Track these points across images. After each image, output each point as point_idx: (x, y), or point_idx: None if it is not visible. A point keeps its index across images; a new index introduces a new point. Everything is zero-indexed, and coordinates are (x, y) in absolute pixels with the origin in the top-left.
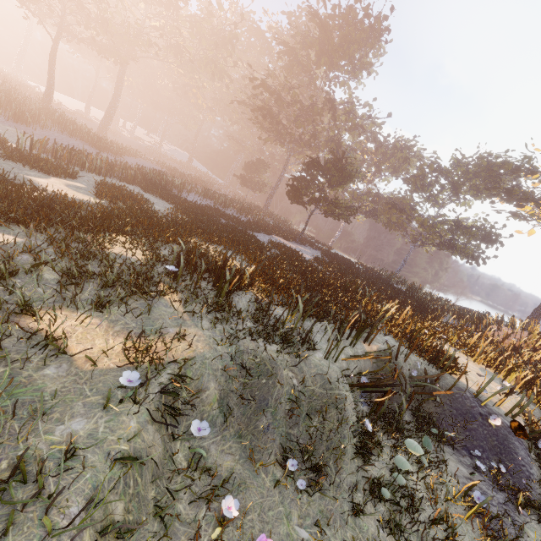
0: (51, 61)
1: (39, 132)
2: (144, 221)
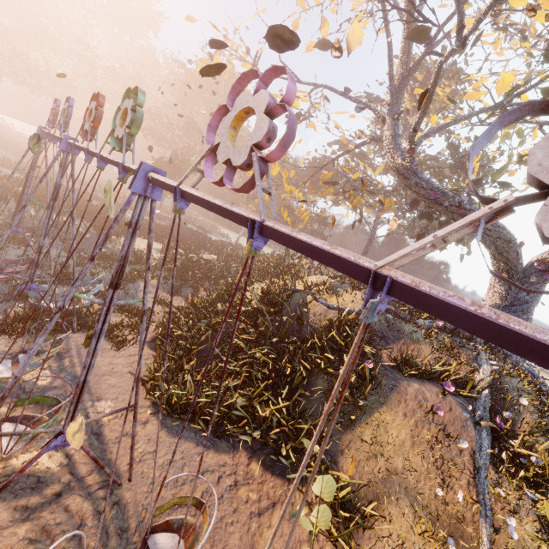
0: None
1: None
2: None
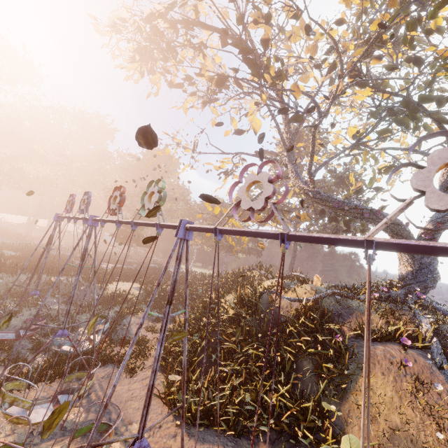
0: None
1: None
2: None
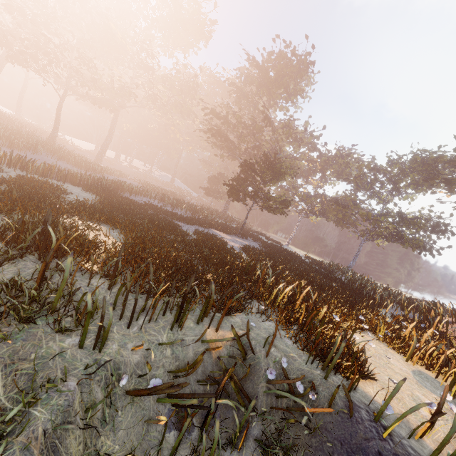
0: (58, 111)
1: (28, 155)
2: (3, 195)
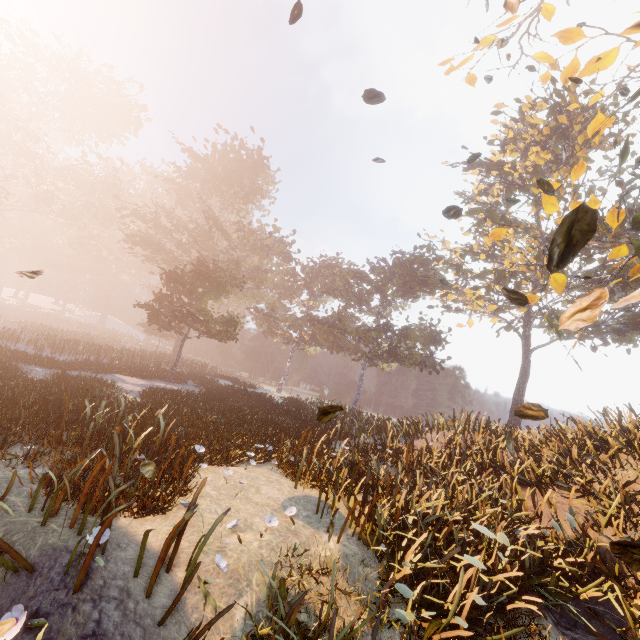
0: None
1: None
2: None
